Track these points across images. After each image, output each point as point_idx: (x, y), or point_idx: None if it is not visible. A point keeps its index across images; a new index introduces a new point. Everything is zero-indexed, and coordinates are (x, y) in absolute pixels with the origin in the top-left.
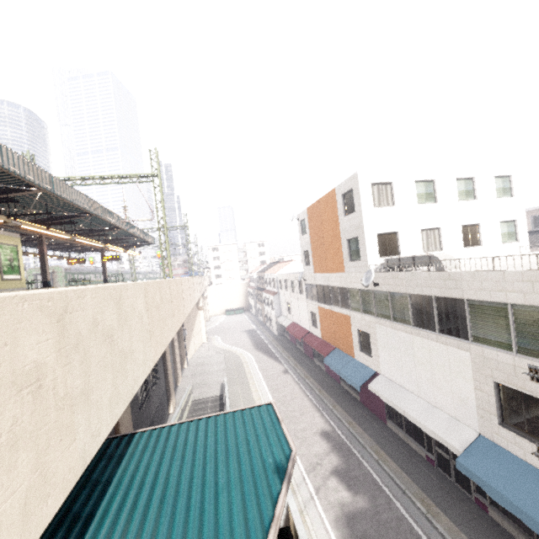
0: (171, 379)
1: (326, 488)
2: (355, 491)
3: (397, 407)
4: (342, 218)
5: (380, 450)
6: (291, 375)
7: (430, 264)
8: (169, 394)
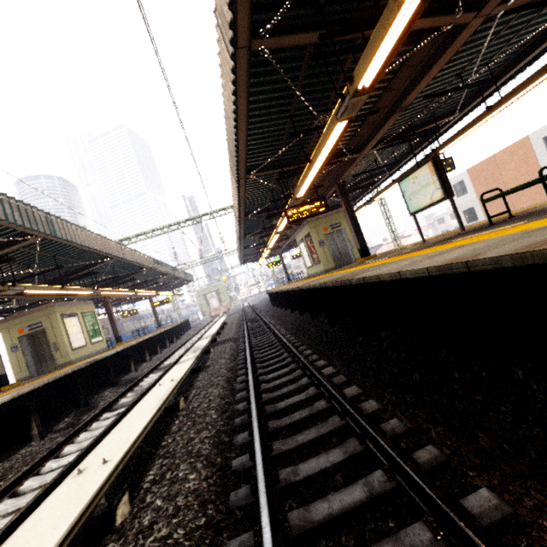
0: None
1: None
2: None
3: None
4: (545, 158)
5: None
6: None
7: None
8: None
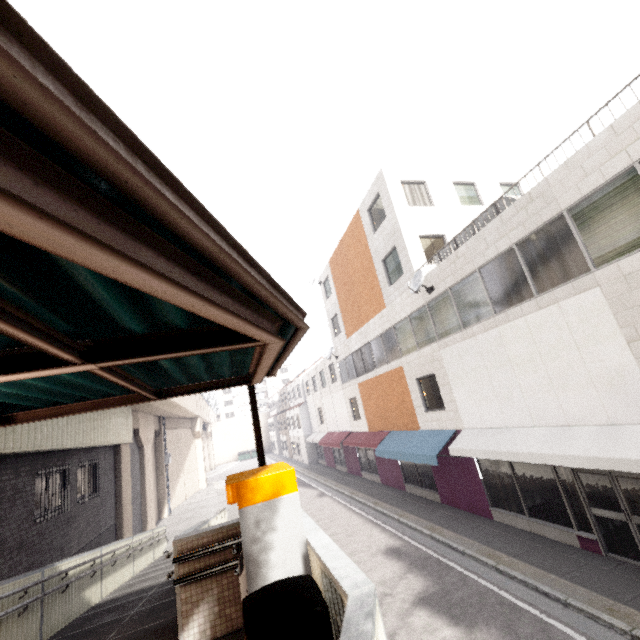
0: (128, 510)
1: (408, 629)
2: (469, 623)
3: (505, 452)
4: (372, 238)
5: (494, 551)
6: (330, 496)
7: (498, 212)
8: (121, 535)
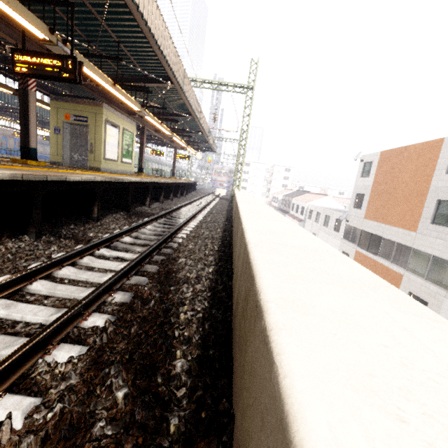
0: None
1: None
2: None
3: None
4: (441, 175)
5: None
6: None
7: None
8: None
